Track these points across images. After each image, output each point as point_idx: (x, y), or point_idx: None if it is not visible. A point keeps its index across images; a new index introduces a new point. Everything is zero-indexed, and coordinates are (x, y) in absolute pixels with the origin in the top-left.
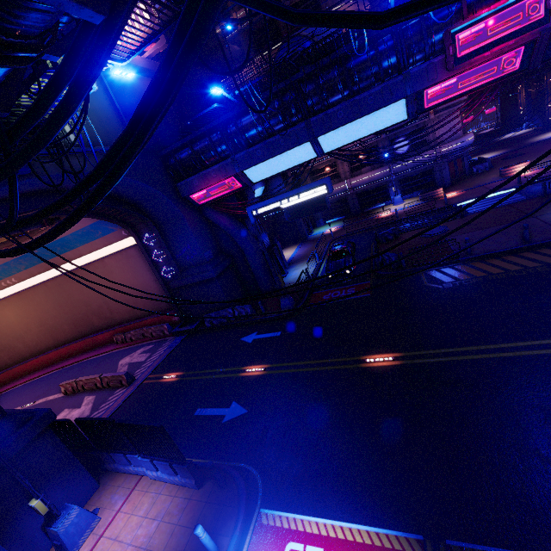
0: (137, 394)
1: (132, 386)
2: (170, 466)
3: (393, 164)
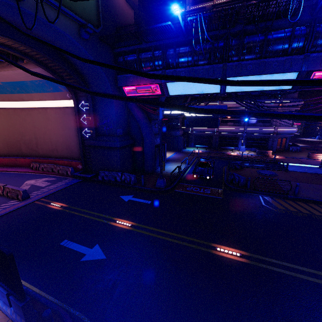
0: (24, 209)
1: (24, 201)
2: (8, 296)
3: (247, 127)
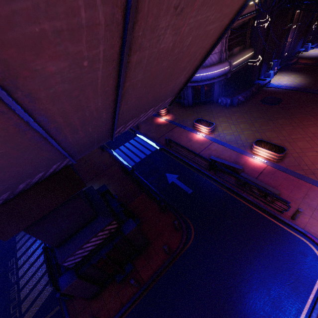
0: None
1: None
2: None
3: None
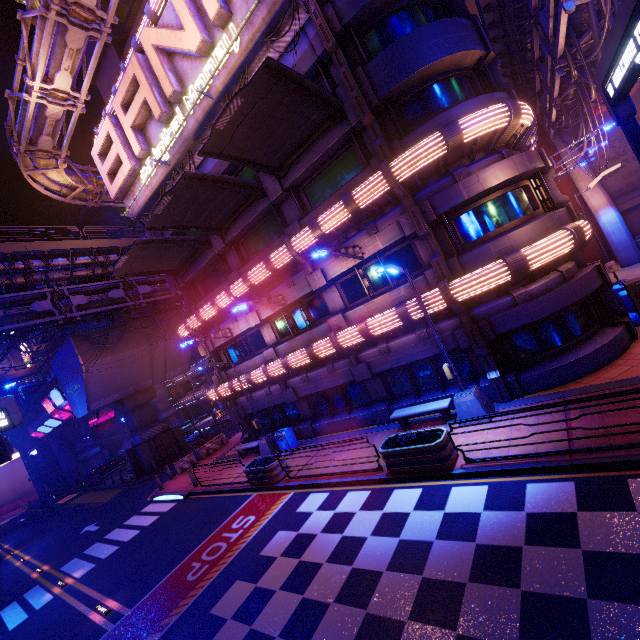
0: None
1: None
2: None
3: (209, 387)
